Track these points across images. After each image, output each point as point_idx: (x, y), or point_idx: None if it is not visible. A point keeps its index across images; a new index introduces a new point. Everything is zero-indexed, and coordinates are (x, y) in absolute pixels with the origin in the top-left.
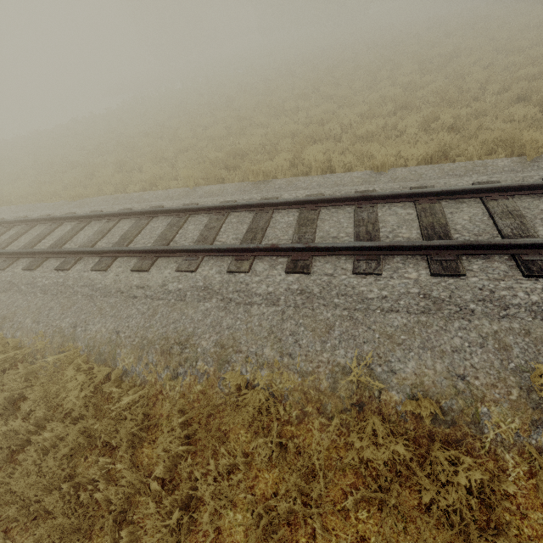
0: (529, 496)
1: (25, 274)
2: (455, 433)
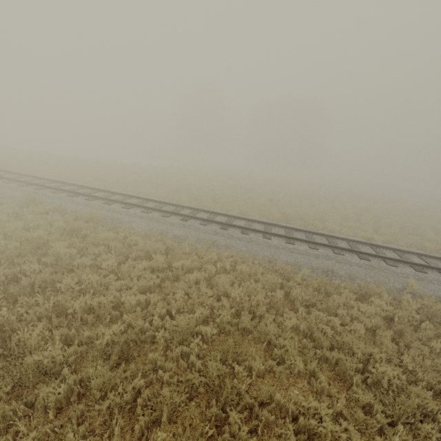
0: None
1: (223, 230)
2: None
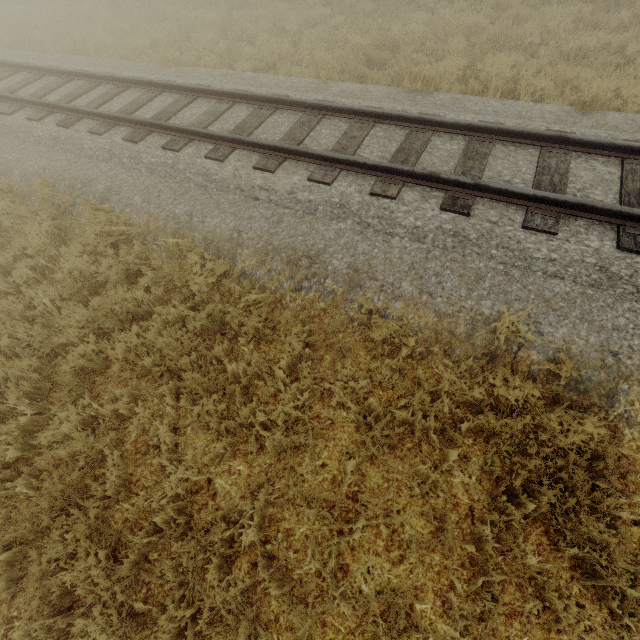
0: (634, 465)
1: (127, 146)
2: (582, 401)
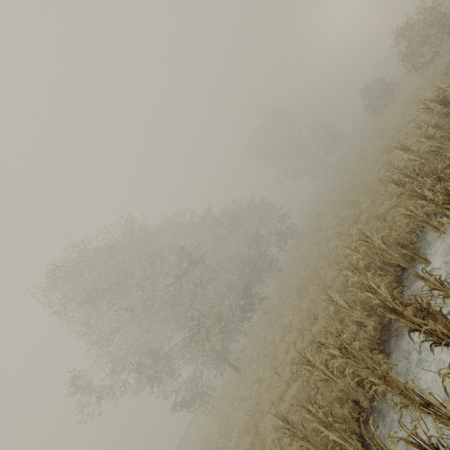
0: None
1: None
2: None
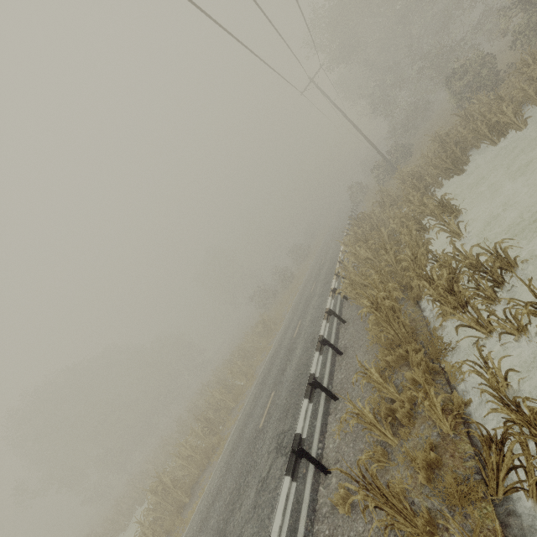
0: None
1: None
2: None
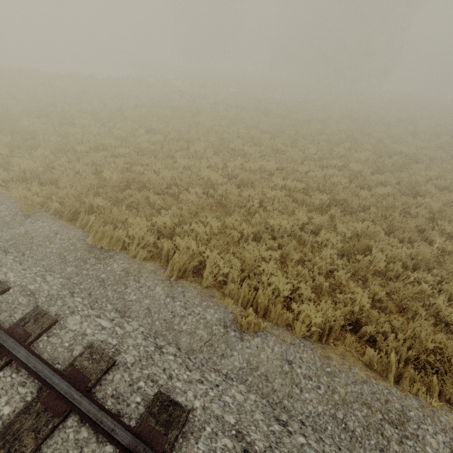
0: None
1: None
2: None
